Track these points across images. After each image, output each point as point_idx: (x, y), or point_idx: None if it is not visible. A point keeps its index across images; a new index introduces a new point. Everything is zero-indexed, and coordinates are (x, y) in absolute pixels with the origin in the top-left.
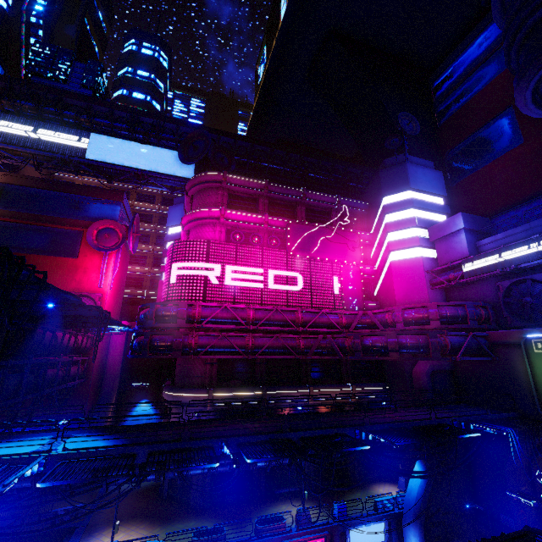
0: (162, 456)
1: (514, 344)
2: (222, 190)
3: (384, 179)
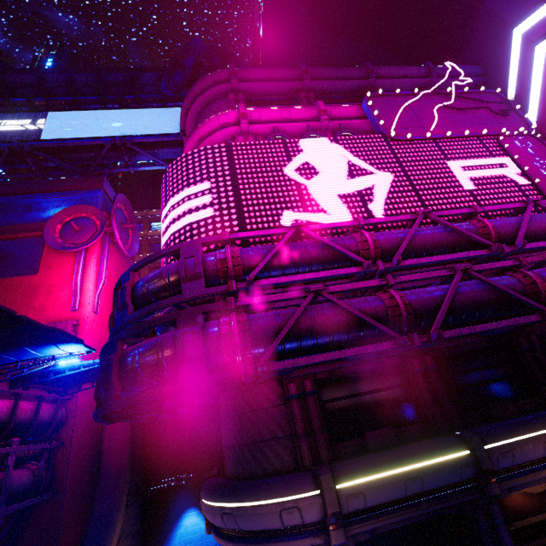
0: None
1: None
2: (233, 94)
3: (500, 5)
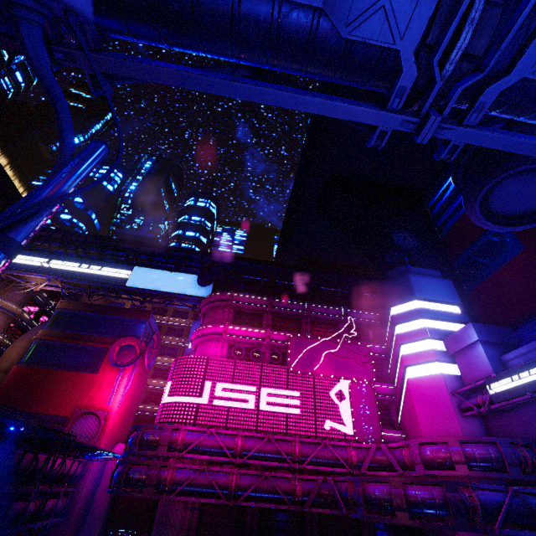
0: None
1: None
2: (229, 307)
3: (388, 290)
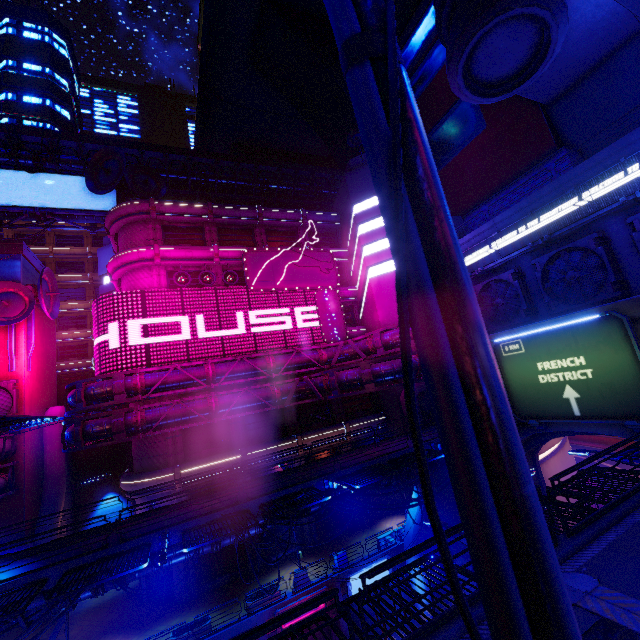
0: (80, 572)
1: None
2: (152, 222)
3: (351, 185)
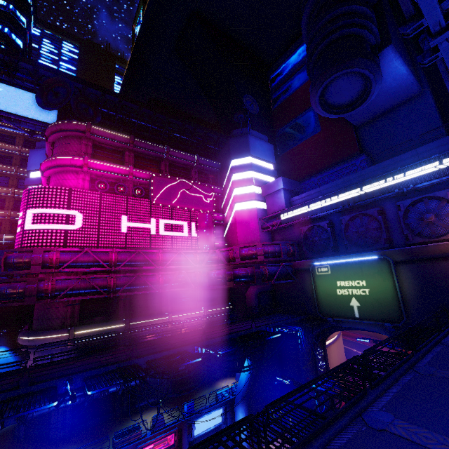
0: None
1: (307, 269)
2: (86, 140)
3: (232, 146)
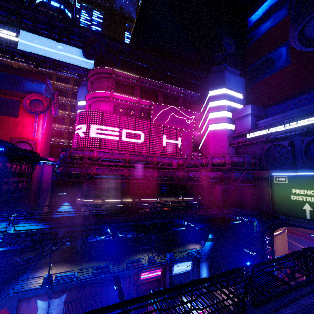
0: (72, 233)
1: (265, 178)
2: (111, 79)
3: (210, 80)
